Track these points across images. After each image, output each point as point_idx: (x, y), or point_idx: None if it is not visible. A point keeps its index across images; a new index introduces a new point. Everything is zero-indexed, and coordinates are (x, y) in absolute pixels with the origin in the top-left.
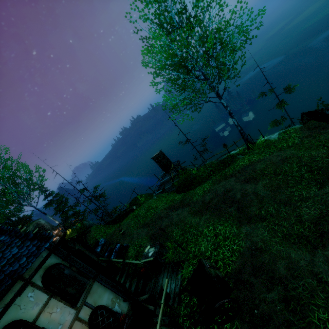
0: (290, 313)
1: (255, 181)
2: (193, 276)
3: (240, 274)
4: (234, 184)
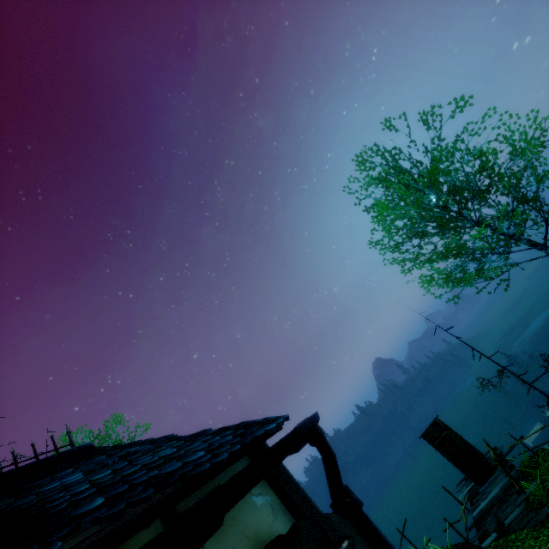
0: None
1: None
2: None
3: None
4: None
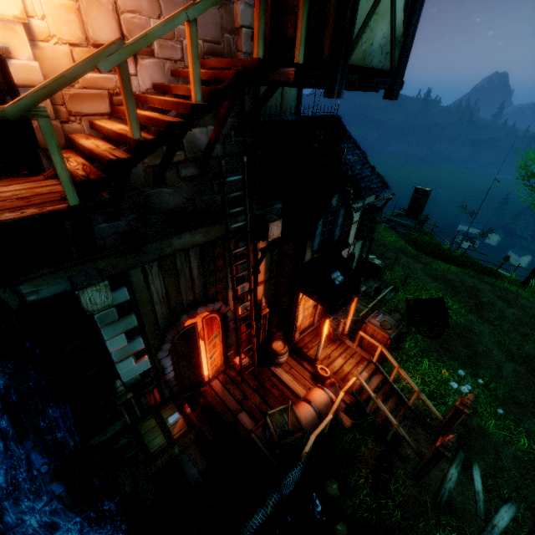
0: (468, 361)
1: (509, 305)
2: (424, 300)
3: (447, 329)
4: (487, 291)
